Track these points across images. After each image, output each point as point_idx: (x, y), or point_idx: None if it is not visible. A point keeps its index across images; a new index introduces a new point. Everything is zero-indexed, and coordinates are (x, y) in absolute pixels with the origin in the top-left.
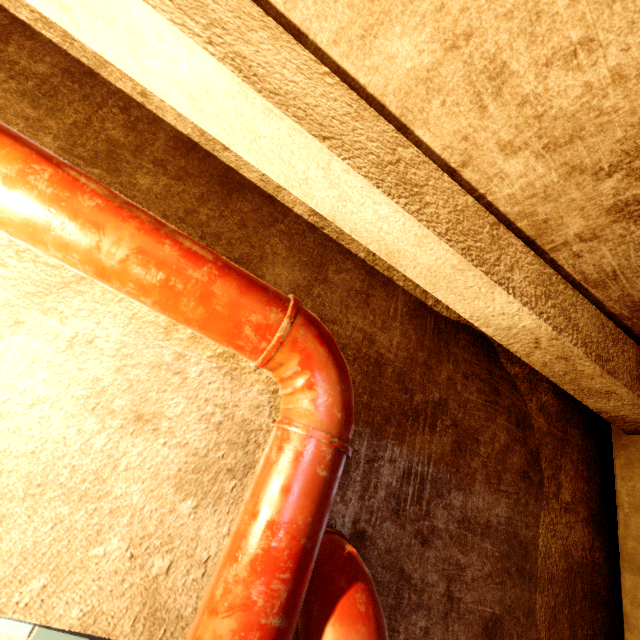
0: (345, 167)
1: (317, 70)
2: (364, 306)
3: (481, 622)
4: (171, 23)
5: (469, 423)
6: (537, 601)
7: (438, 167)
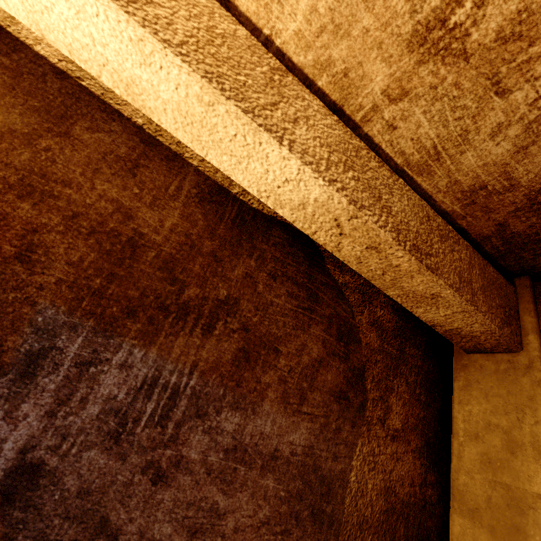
0: None
1: None
2: (127, 175)
3: None
4: None
5: (268, 329)
6: None
7: None
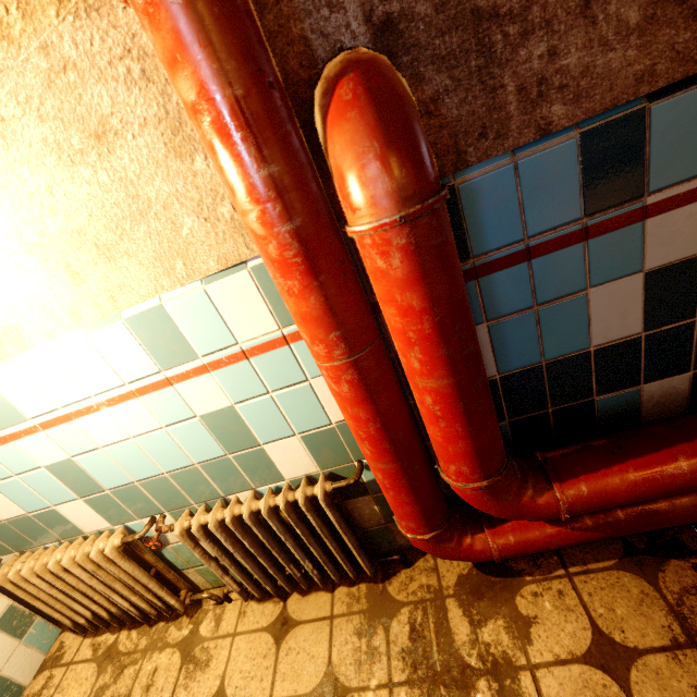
0: None
1: None
2: None
3: None
4: None
5: None
6: None
7: None
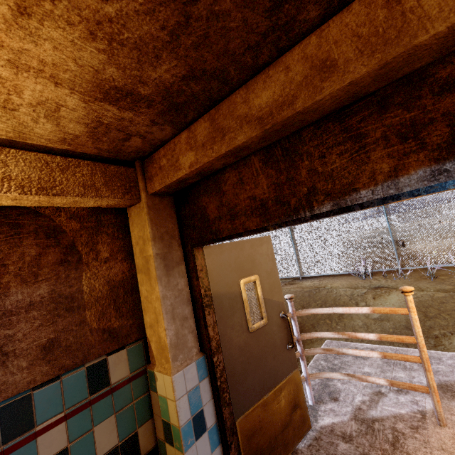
0: None
1: None
2: None
3: (39, 348)
4: None
5: None
6: (87, 314)
7: None
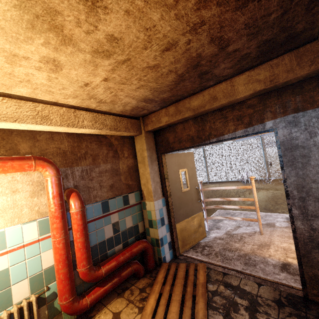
0: (25, 124)
1: None
2: (53, 141)
3: (109, 186)
4: None
5: (95, 153)
6: (122, 177)
7: (51, 105)
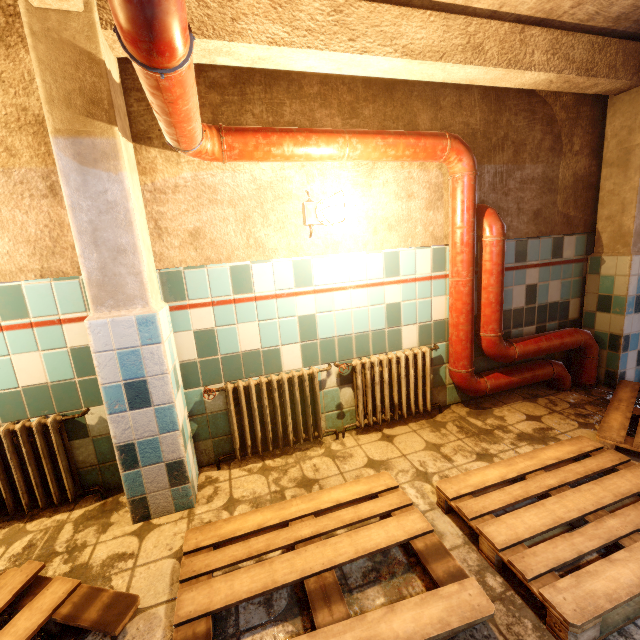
0: (451, 65)
1: (426, 19)
2: (460, 109)
3: (532, 213)
4: (384, 57)
5: (520, 138)
6: (558, 198)
7: (488, 20)
